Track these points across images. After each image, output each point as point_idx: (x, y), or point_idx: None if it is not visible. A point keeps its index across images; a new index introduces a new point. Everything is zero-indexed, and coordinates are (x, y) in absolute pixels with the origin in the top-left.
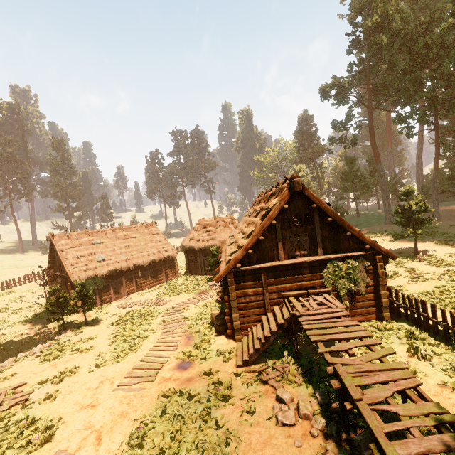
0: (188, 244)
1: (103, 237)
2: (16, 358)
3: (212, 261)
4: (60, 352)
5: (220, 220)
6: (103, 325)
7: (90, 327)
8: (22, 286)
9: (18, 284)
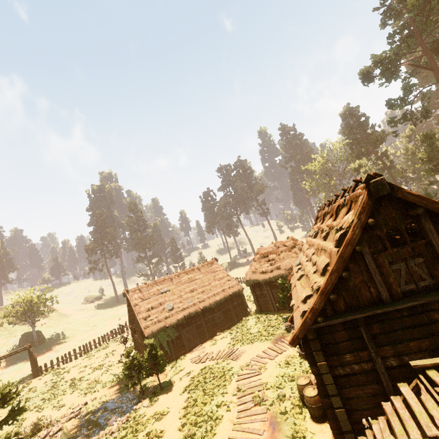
0: (251, 278)
1: (169, 284)
2: (98, 437)
3: (282, 297)
4: (133, 435)
5: (280, 246)
6: (176, 391)
7: (165, 392)
8: (114, 339)
9: (111, 336)
